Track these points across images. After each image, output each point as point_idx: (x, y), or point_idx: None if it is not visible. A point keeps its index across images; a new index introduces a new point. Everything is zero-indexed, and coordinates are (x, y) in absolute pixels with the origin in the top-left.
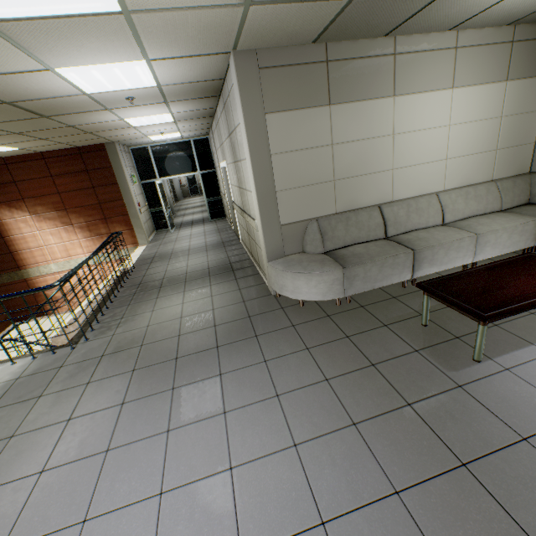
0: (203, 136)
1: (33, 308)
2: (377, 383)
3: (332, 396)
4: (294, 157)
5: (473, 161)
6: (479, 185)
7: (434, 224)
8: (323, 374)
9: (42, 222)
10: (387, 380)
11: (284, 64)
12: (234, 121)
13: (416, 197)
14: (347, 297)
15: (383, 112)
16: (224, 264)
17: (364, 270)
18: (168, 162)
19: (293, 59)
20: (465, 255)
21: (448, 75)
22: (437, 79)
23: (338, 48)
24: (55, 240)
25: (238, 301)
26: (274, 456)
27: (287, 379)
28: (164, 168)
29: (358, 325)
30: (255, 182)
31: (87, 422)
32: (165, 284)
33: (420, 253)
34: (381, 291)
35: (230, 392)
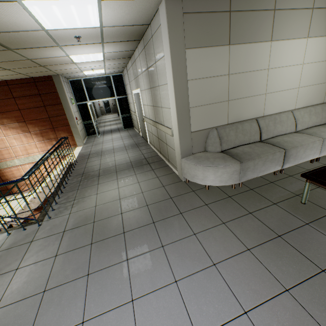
0: (118, 73)
1: (2, 190)
2: (289, 251)
3: (258, 264)
4: (203, 82)
5: (314, 89)
6: (317, 106)
7: (290, 131)
8: (244, 245)
9: (7, 130)
10: (296, 249)
11: (200, 11)
12: (155, 57)
13: (278, 113)
14: (240, 183)
15: (263, 52)
16: (141, 159)
17: (254, 163)
18: (95, 90)
19: (207, 8)
20: (315, 152)
21: (306, 28)
22: (299, 31)
23: (238, 2)
24: (17, 143)
25: (159, 186)
26: (231, 324)
27: (217, 250)
28: (92, 94)
29: (255, 203)
30: (176, 100)
31: (60, 293)
32: (102, 173)
33: (289, 151)
34: (260, 177)
35: (175, 262)
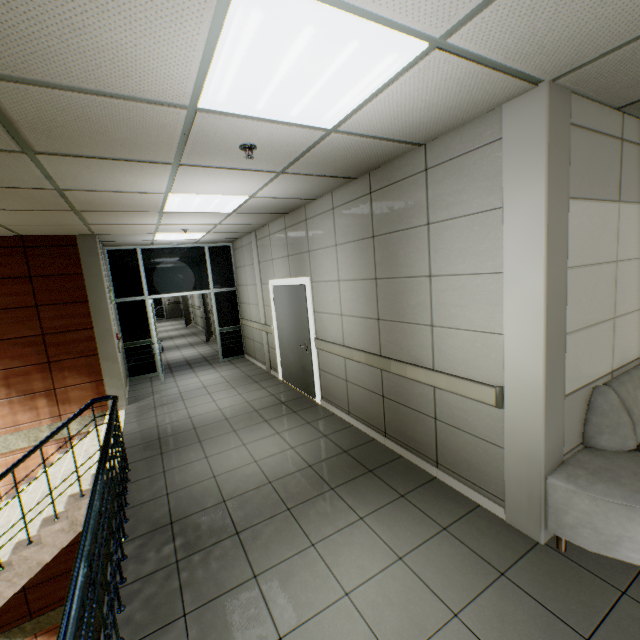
0: (224, 242)
1: None
2: None
3: None
4: (584, 275)
5: None
6: None
7: None
8: None
9: None
10: None
11: (588, 127)
12: (429, 212)
13: None
14: None
15: None
16: (333, 453)
17: None
18: (167, 274)
19: (596, 124)
20: None
21: None
22: None
23: (630, 126)
24: None
25: (488, 575)
26: None
27: None
28: (158, 282)
29: None
30: (546, 316)
31: None
32: (241, 520)
33: None
34: None
35: None
